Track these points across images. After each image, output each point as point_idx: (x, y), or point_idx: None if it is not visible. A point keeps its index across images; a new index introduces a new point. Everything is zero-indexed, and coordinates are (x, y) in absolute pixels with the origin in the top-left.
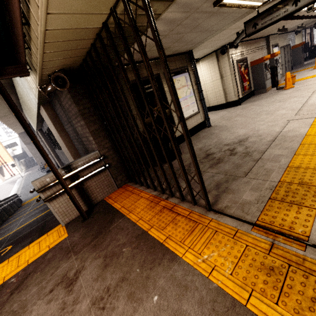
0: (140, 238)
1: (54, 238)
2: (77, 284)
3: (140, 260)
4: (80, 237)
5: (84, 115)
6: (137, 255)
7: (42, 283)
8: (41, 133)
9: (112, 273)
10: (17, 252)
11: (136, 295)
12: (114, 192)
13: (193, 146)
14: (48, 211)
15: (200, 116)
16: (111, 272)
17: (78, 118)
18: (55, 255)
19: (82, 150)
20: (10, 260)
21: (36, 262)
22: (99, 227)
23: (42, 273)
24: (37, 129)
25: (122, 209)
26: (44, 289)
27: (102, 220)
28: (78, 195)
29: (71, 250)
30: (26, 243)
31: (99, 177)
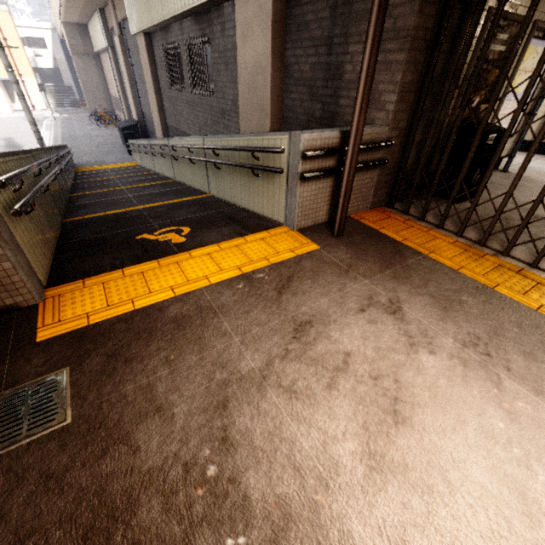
0: (485, 293)
1: (290, 242)
2: (408, 315)
3: (511, 320)
4: (351, 257)
5: (415, 42)
6: (496, 311)
7: (332, 296)
8: (148, 42)
9: (467, 320)
10: (222, 239)
11: (537, 356)
12: (364, 212)
13: (491, 193)
14: (196, 198)
15: (507, 144)
16: (464, 319)
17: (392, 42)
18: (318, 266)
19: (306, 115)
20: (224, 248)
21: (287, 266)
22: (381, 255)
23: (316, 283)
24: (144, 30)
25: (407, 242)
26: (343, 304)
27: (377, 246)
28: (331, 191)
29: (350, 270)
30: (227, 232)
31: (364, 176)
